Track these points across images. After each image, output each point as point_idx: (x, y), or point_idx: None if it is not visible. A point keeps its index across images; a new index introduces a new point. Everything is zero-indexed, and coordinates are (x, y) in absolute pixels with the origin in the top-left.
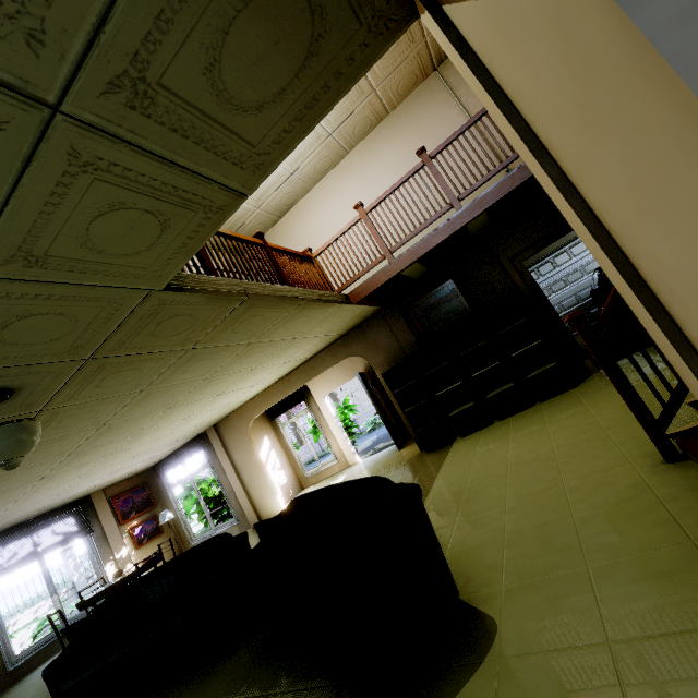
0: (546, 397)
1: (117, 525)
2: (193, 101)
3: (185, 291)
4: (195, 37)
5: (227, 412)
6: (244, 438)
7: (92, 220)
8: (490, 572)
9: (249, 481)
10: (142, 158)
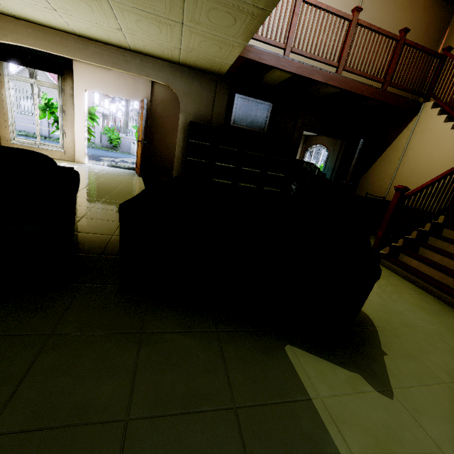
0: None
1: None
2: None
3: None
4: None
5: None
6: None
7: None
8: None
9: None
10: None
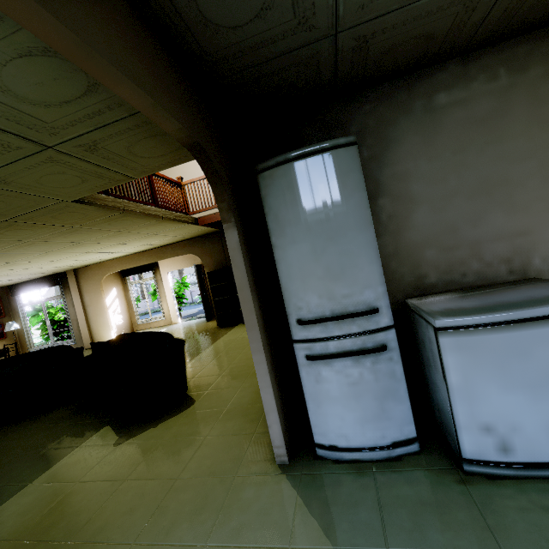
0: None
1: None
2: (117, 152)
3: (85, 203)
4: (124, 140)
5: (88, 263)
6: (97, 286)
7: (45, 175)
8: (206, 385)
9: (92, 316)
10: (83, 162)
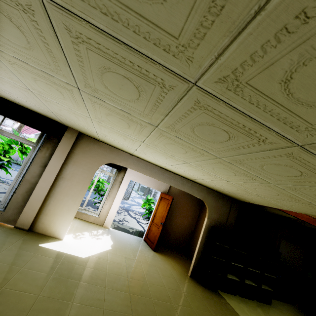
0: (261, 301)
1: None
2: None
3: None
4: None
5: (109, 142)
6: (94, 166)
7: None
8: None
9: (59, 192)
10: None
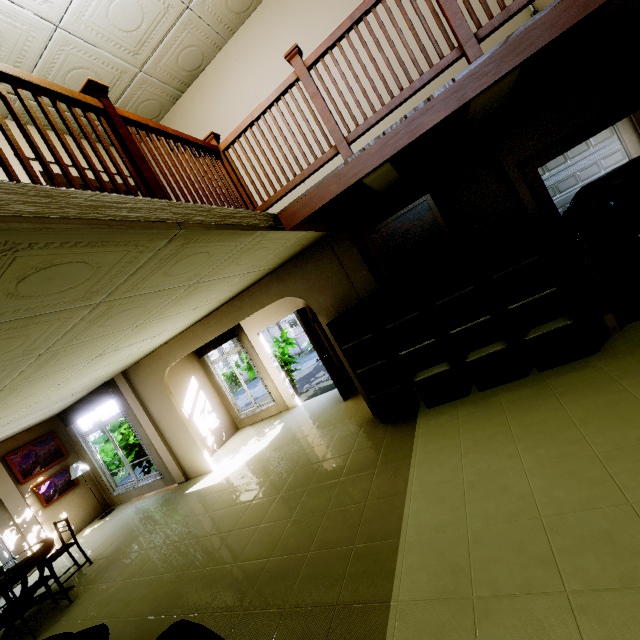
0: (550, 365)
1: (15, 485)
2: None
3: None
4: None
5: (134, 360)
6: (160, 389)
7: None
8: None
9: (170, 435)
10: None
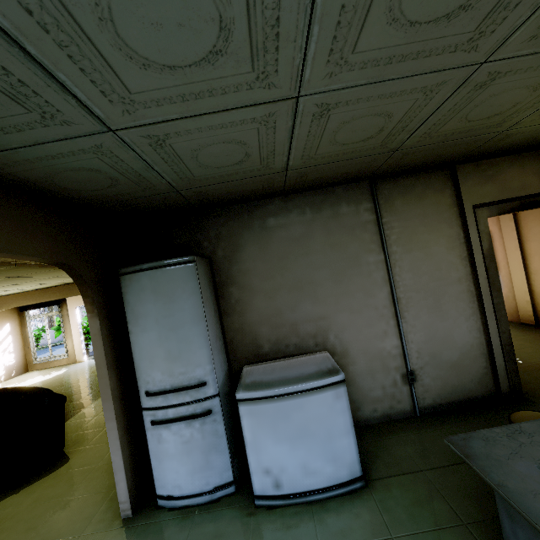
0: None
1: None
2: None
3: None
4: None
5: None
6: None
7: None
8: (87, 440)
9: None
10: None
